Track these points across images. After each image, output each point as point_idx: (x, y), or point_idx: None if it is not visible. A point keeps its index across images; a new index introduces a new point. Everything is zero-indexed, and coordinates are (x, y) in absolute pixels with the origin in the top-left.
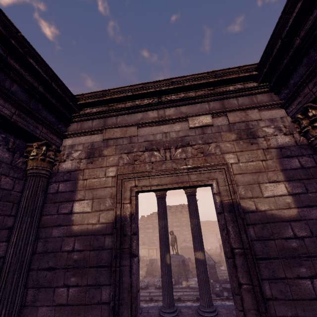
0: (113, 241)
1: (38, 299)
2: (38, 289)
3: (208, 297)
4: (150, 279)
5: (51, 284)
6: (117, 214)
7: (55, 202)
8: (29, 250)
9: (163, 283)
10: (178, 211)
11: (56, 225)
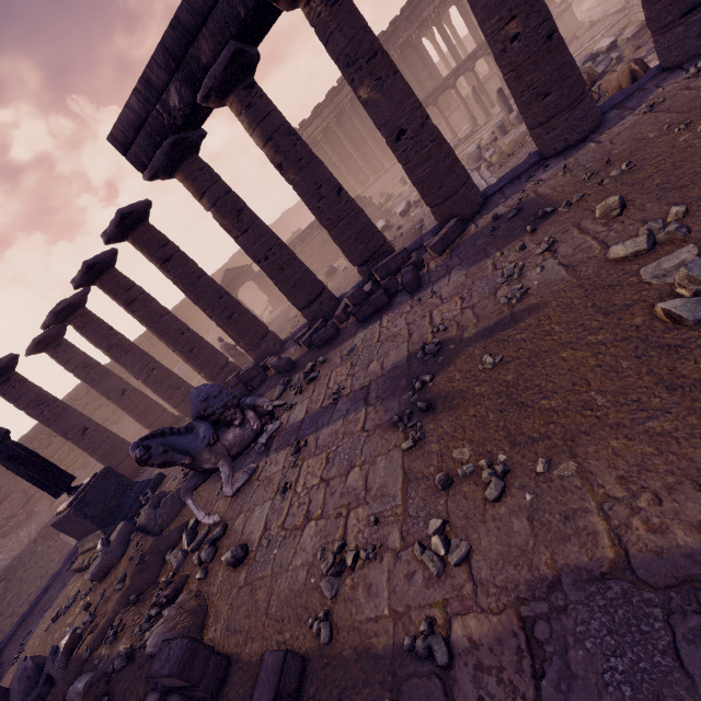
0: None
1: None
2: None
3: None
4: None
5: None
6: None
7: None
8: None
9: None
10: None
11: None
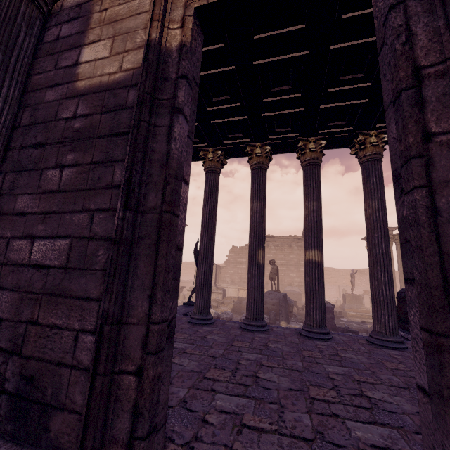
0: (139, 80)
1: (18, 186)
2: (19, 172)
3: (320, 314)
4: (236, 316)
5: (38, 165)
6: (152, 38)
7: (53, 53)
8: (4, 111)
9: (250, 288)
10: (285, 245)
11: (52, 84)
